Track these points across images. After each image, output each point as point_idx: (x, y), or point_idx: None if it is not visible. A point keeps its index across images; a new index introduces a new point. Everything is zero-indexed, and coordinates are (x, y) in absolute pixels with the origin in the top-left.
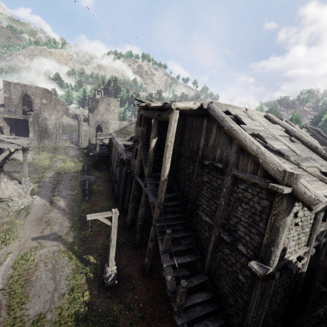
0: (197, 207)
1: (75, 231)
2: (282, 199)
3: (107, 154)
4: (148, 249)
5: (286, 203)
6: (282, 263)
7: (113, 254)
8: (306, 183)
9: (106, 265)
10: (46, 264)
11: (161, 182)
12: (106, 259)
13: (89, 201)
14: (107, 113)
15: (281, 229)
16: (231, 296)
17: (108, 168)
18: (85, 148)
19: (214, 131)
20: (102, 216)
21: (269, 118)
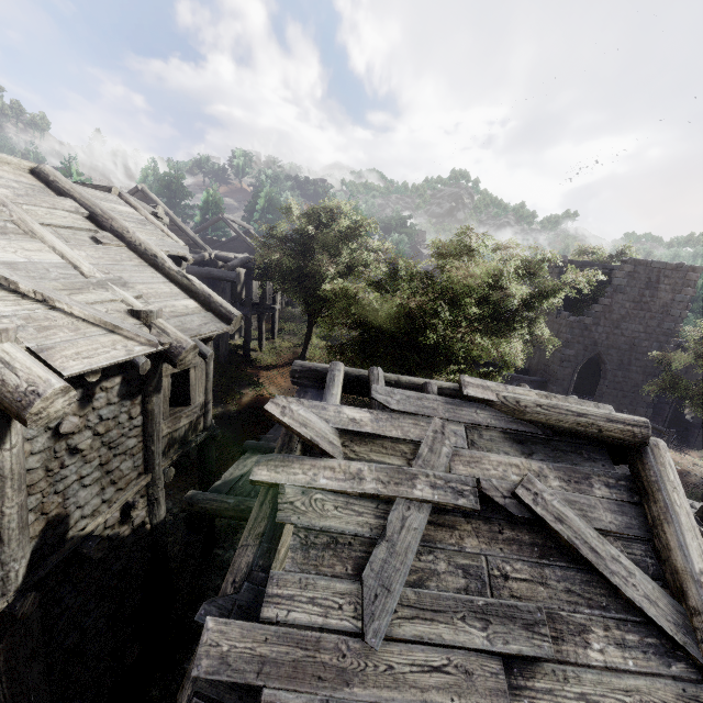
0: None
1: None
2: None
3: None
4: None
5: None
6: (54, 559)
7: None
8: (13, 354)
9: None
10: None
11: None
12: None
13: None
14: None
15: None
16: None
17: None
18: None
19: None
20: None
21: (46, 179)
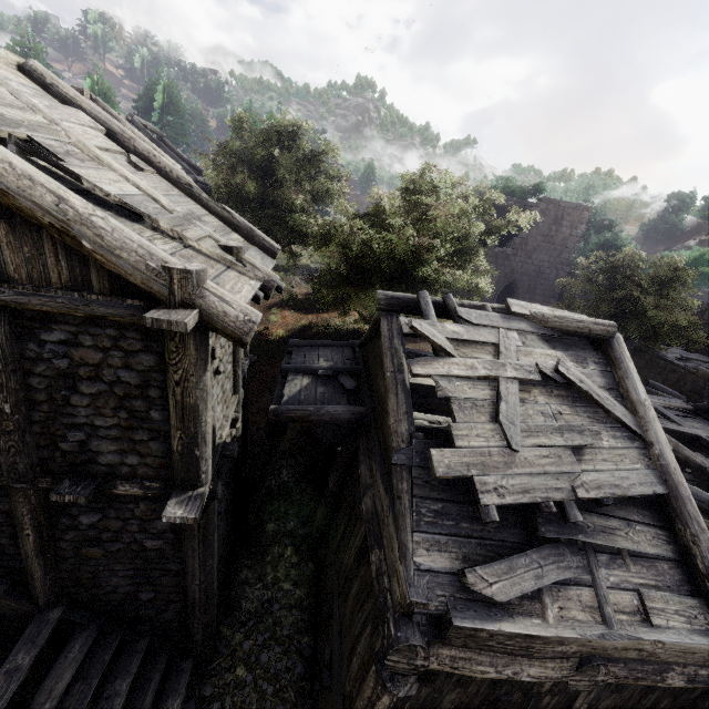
0: None
1: None
2: (185, 340)
3: None
4: None
5: (195, 346)
6: (217, 459)
7: None
8: (220, 290)
9: None
10: None
11: None
12: None
13: None
14: None
15: (202, 406)
16: (142, 588)
17: None
18: None
19: None
20: None
21: (42, 81)
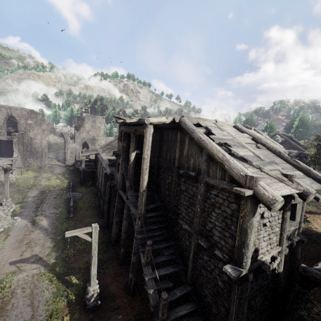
0: (177, 216)
1: (57, 251)
2: (247, 201)
3: (92, 170)
4: (132, 263)
5: (250, 204)
6: (255, 264)
7: (95, 271)
8: (264, 185)
9: (88, 285)
10: (24, 290)
11: (140, 193)
12: (89, 278)
13: (73, 218)
14: (93, 130)
15: (249, 230)
16: (213, 304)
17: (94, 184)
18: (71, 165)
19: (187, 142)
20: (81, 232)
21: (238, 128)
